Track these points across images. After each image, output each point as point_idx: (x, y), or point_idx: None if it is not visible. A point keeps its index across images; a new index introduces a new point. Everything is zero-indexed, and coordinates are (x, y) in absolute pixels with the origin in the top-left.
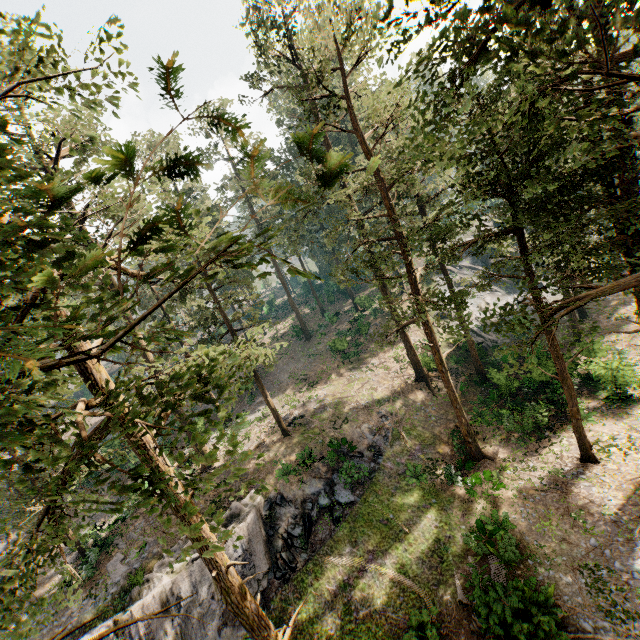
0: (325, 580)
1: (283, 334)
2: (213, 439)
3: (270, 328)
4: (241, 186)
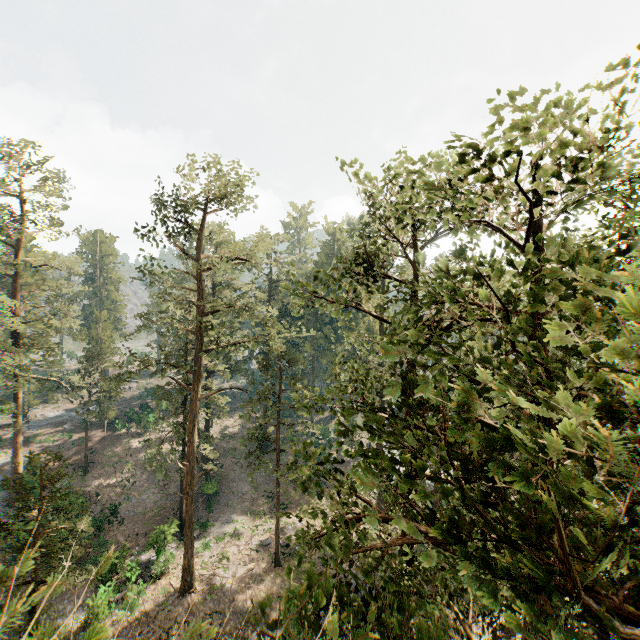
0: None
1: (234, 434)
2: (172, 549)
3: (216, 420)
4: (270, 299)
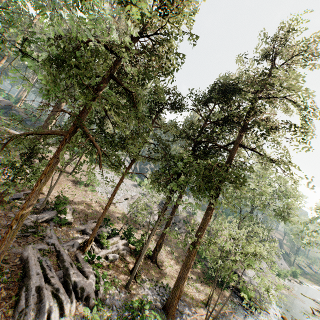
0: (3, 117)
1: None
2: None
3: None
4: None
